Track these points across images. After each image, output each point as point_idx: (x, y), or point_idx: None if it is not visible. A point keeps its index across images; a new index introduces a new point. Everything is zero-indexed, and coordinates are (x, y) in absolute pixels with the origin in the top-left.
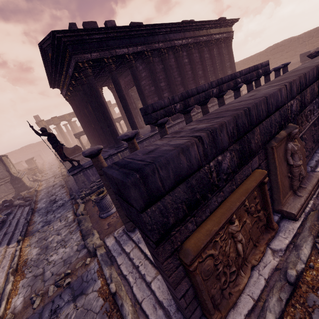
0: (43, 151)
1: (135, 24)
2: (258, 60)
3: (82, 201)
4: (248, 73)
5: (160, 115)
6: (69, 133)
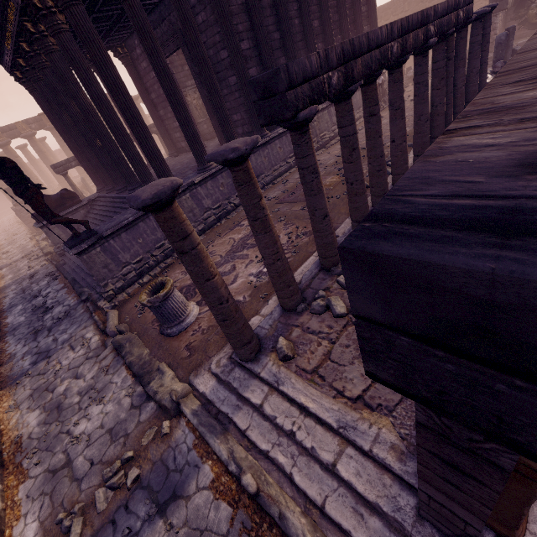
0: None
1: None
2: (405, 10)
3: (110, 304)
4: (446, 15)
5: (303, 98)
6: (36, 166)
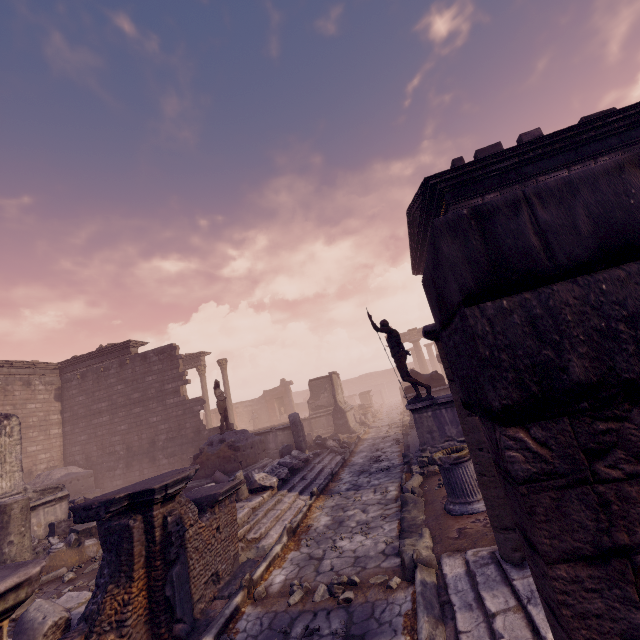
0: (386, 387)
1: (592, 118)
2: None
3: (420, 470)
4: None
5: None
6: (432, 361)
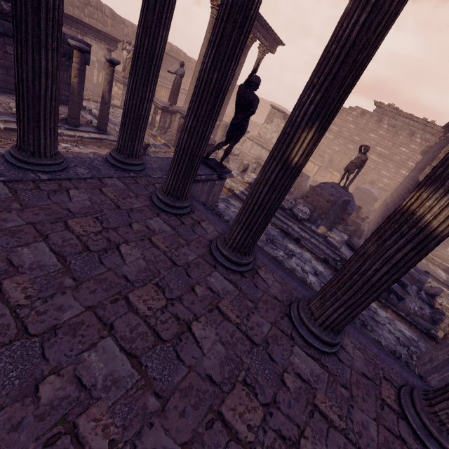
0: None
1: None
2: None
3: None
4: None
5: None
6: None
